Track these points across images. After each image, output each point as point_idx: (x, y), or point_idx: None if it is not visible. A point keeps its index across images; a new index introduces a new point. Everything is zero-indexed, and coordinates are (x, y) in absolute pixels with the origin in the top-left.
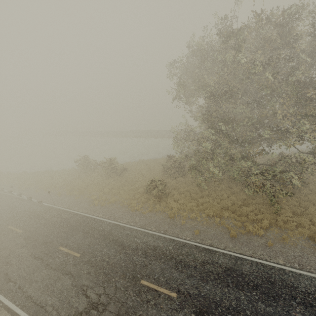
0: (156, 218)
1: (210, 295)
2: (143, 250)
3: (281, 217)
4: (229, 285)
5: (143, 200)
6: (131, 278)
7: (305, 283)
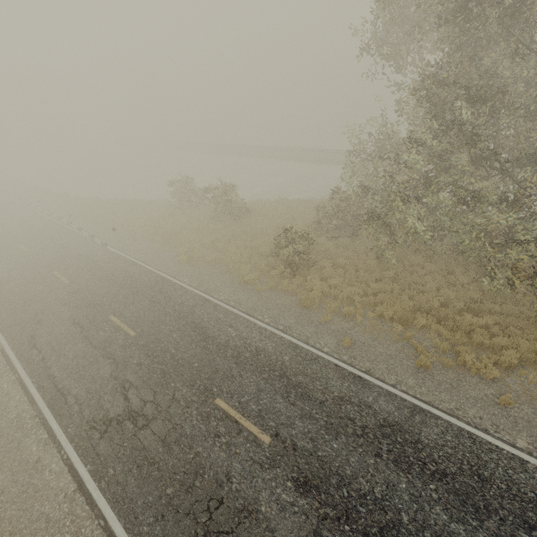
0: (278, 303)
1: (334, 459)
2: (236, 350)
3: None
4: (380, 455)
5: (263, 267)
6: (201, 391)
7: None
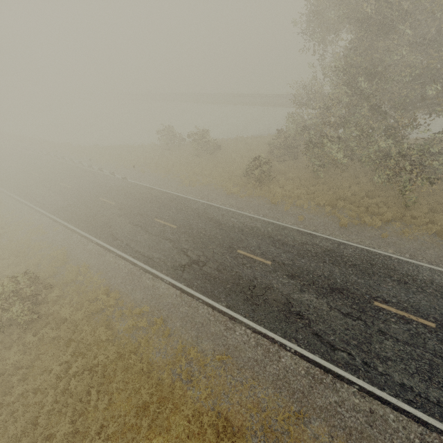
0: (255, 203)
1: (304, 266)
2: (240, 228)
3: (412, 212)
4: (325, 262)
5: (241, 183)
6: (228, 248)
7: (408, 268)
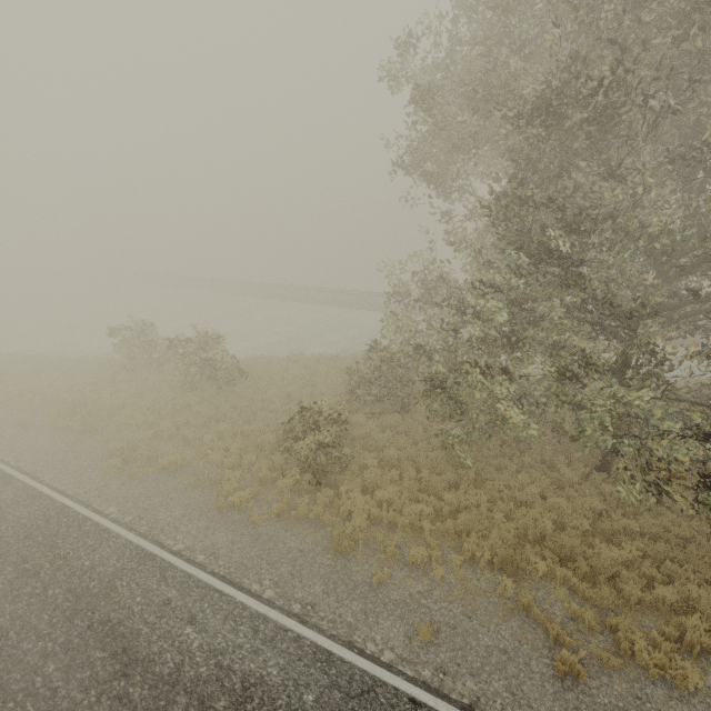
0: (290, 548)
1: None
2: (197, 691)
3: None
4: None
5: (264, 473)
6: None
7: None
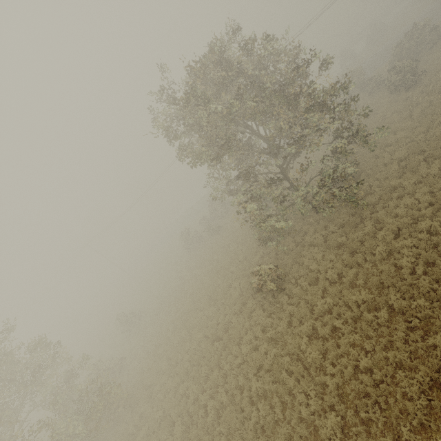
0: None
1: None
2: None
3: None
4: None
5: None
6: None
7: None
